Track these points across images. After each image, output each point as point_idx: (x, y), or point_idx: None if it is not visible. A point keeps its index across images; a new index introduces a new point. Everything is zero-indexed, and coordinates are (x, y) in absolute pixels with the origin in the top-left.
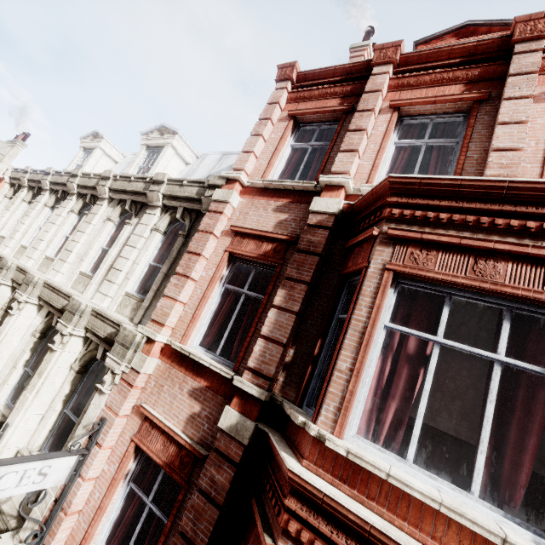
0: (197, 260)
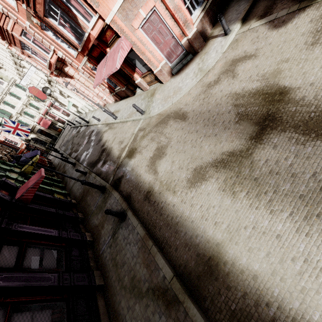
0: None
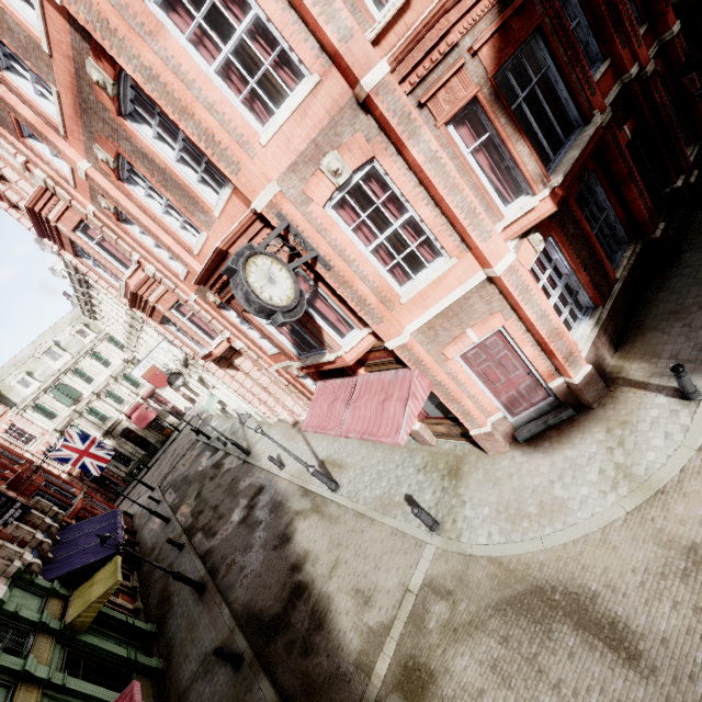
0: (99, 283)
